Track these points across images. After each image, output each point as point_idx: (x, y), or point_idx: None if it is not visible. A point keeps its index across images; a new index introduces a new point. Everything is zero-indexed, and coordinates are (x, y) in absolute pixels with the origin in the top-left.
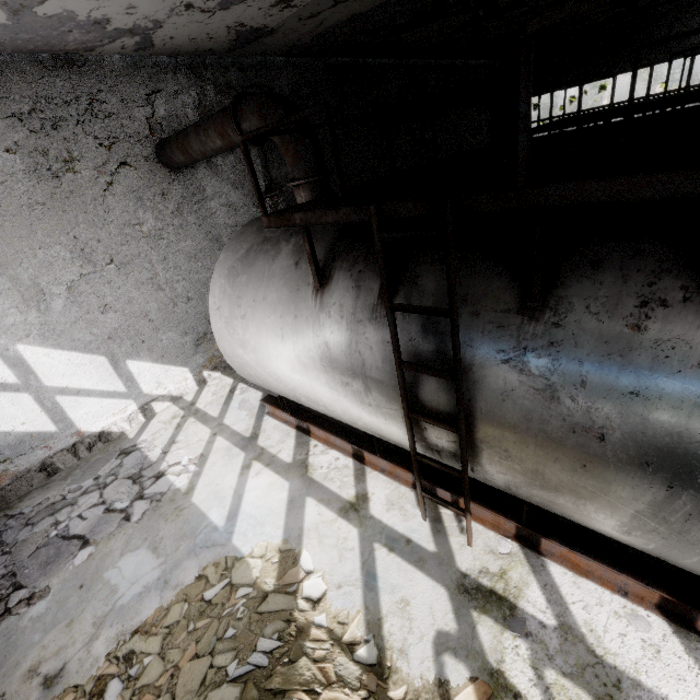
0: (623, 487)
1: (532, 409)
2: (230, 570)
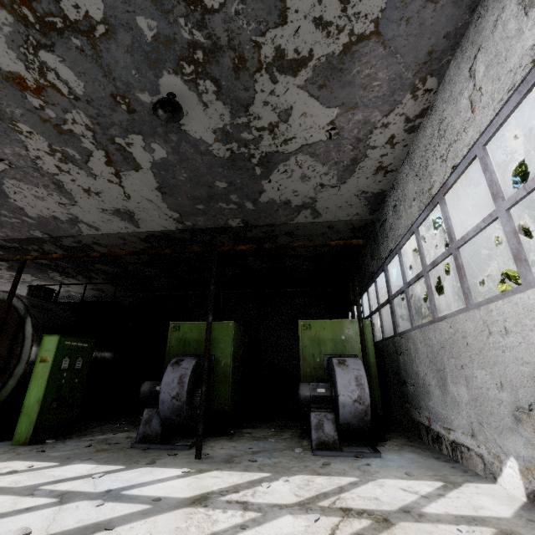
0: None
1: None
2: None
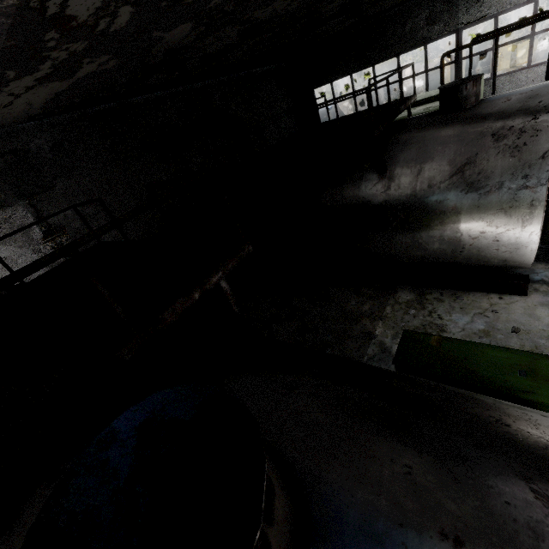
0: None
1: None
2: None
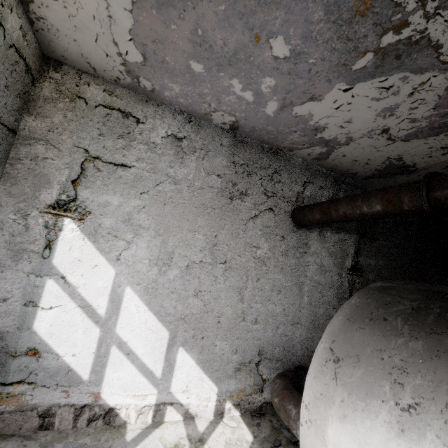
0: None
1: None
2: None
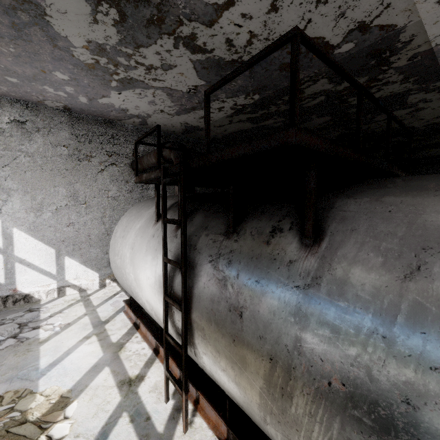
0: (251, 360)
1: (215, 293)
2: (20, 398)
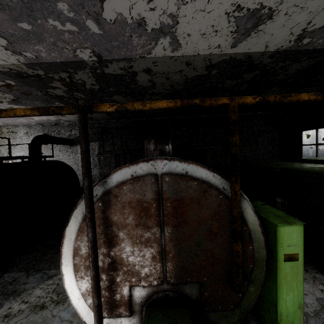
0: None
1: None
2: None
